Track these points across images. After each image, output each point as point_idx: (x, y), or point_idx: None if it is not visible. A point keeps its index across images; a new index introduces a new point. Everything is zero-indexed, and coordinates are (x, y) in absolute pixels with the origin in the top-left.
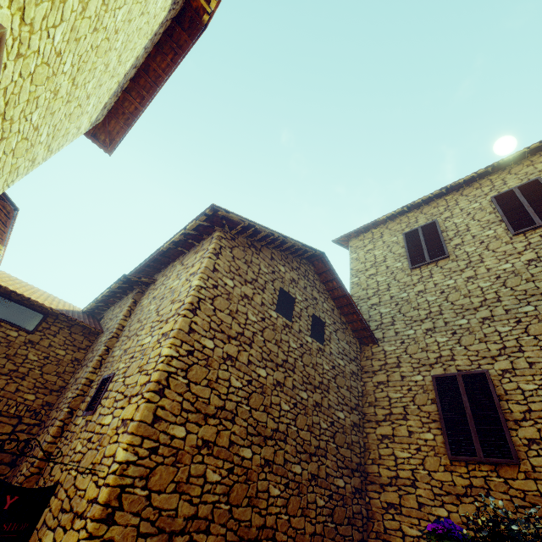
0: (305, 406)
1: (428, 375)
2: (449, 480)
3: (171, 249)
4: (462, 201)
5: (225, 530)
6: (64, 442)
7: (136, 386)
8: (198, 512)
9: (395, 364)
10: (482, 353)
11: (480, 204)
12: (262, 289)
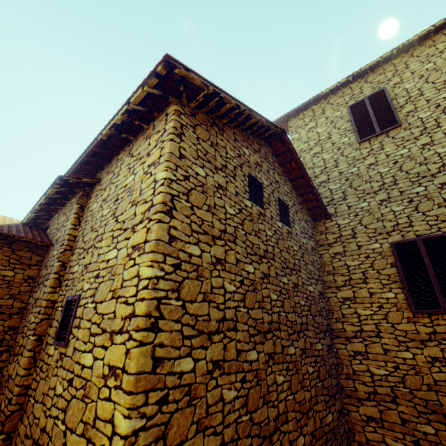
0: (287, 291)
1: (386, 242)
2: (412, 329)
3: (112, 137)
4: (413, 63)
5: (250, 439)
6: (40, 375)
7: (115, 319)
8: (224, 439)
9: (350, 236)
10: (442, 217)
11: (434, 64)
12: (233, 176)
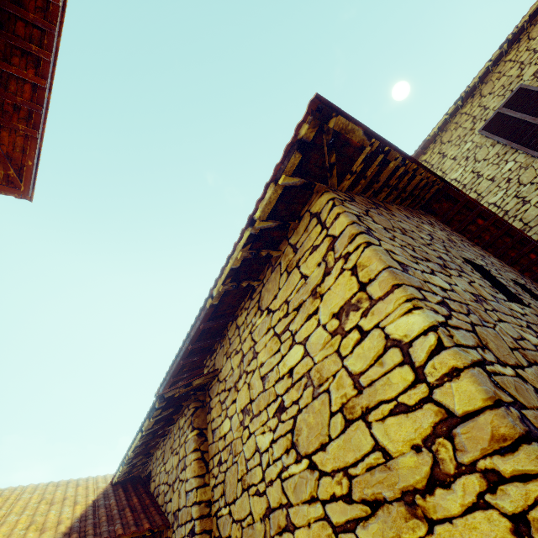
0: None
1: None
2: None
3: (224, 295)
4: None
5: None
6: None
7: None
8: None
9: None
10: None
11: None
12: (460, 270)
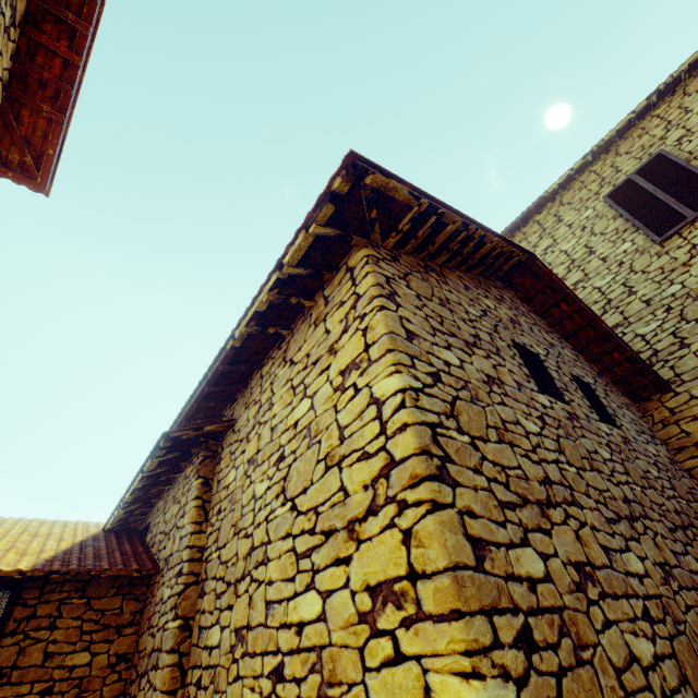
0: None
1: None
2: None
3: (250, 339)
4: (696, 101)
5: None
6: None
7: None
8: None
9: None
10: None
11: None
12: (496, 352)
